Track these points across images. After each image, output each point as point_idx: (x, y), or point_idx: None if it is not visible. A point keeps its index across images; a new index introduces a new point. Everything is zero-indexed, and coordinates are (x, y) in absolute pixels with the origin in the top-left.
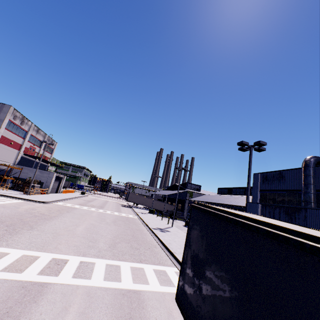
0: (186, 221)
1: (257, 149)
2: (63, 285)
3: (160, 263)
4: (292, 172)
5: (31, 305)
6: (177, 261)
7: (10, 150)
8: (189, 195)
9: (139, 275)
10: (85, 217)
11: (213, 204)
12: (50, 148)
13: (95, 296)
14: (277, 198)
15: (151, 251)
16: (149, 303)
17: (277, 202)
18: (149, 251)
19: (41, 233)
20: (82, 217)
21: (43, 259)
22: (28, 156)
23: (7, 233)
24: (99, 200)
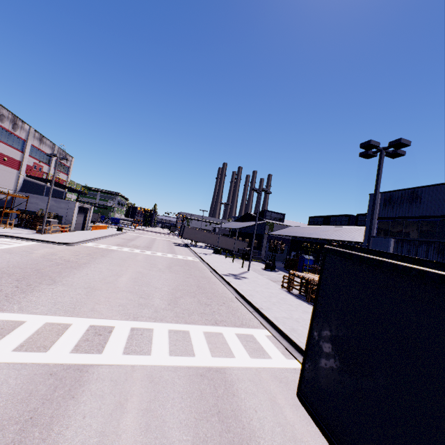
0: (267, 263)
1: (391, 154)
2: (112, 366)
3: (243, 324)
4: (434, 189)
5: (67, 404)
6: (266, 320)
7: (5, 170)
8: (269, 228)
9: (218, 344)
10: (128, 262)
11: (302, 239)
12: (65, 166)
13: (161, 382)
14: (404, 228)
15: (227, 307)
16: (241, 386)
17: (404, 234)
18: (225, 307)
19: (68, 289)
20: (124, 263)
21: (76, 328)
22: (33, 178)
23: (19, 291)
24: (143, 238)
